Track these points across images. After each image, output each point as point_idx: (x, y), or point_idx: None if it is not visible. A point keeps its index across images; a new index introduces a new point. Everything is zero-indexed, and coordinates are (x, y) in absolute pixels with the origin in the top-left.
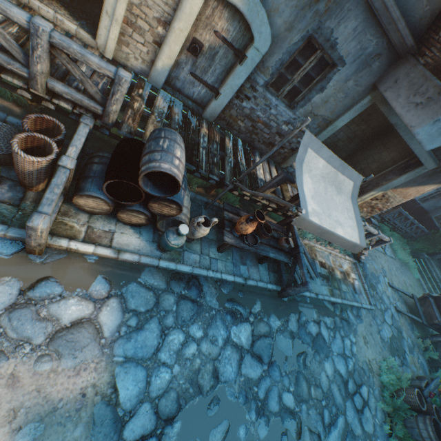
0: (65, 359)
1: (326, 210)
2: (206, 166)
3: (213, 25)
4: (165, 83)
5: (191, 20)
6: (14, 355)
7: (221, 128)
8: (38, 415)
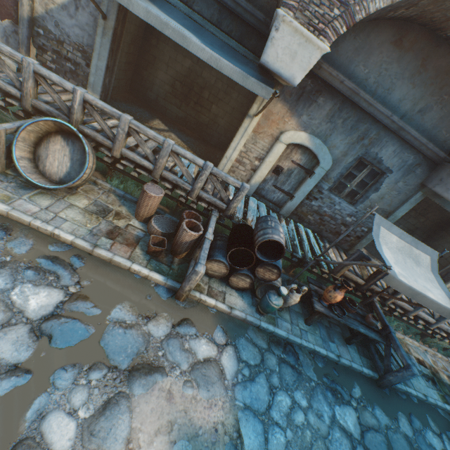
0: (201, 389)
1: (411, 275)
2: (289, 246)
3: (290, 157)
4: (253, 192)
5: (277, 156)
6: (169, 374)
7: (294, 221)
8: (186, 435)
